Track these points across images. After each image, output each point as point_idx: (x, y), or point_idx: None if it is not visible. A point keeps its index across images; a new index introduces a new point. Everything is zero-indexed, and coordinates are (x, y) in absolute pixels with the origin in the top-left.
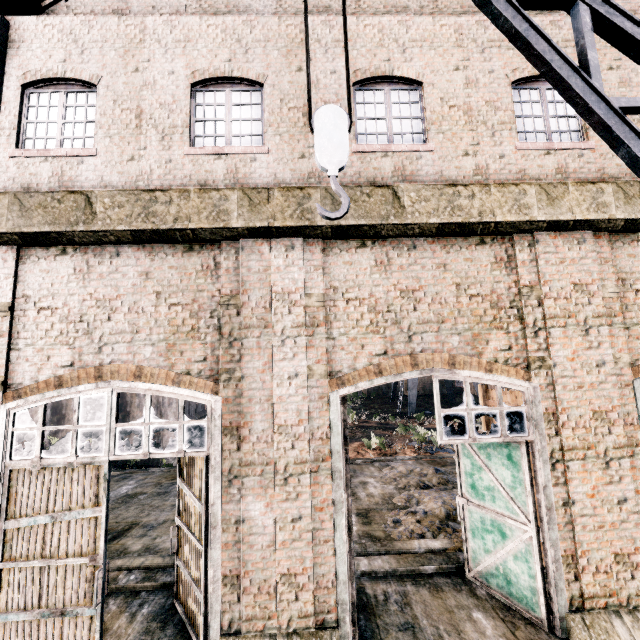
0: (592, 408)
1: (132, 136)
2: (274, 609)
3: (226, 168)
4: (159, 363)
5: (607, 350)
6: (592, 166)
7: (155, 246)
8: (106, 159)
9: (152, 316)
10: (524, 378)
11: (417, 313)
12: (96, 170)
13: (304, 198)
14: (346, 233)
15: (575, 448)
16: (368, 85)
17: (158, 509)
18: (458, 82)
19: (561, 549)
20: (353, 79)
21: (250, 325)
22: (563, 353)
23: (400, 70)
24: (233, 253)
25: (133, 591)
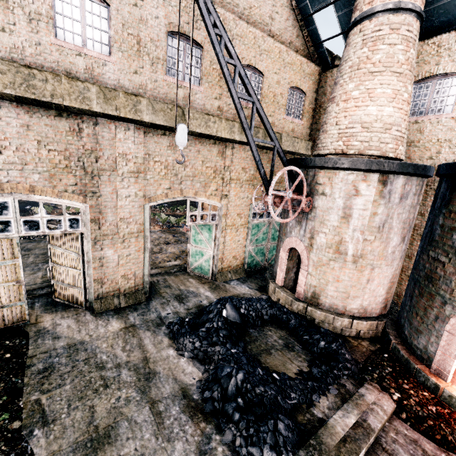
0: (237, 213)
1: None
2: (118, 287)
3: (85, 65)
4: (45, 184)
5: (246, 193)
6: (259, 119)
7: (32, 107)
8: None
9: (36, 155)
10: (219, 202)
11: (185, 172)
12: None
13: (137, 102)
14: (158, 127)
15: (230, 226)
16: (175, 35)
17: None
18: None
19: (219, 256)
20: (168, 29)
21: (104, 169)
22: (233, 193)
23: (193, 34)
24: (92, 125)
25: None
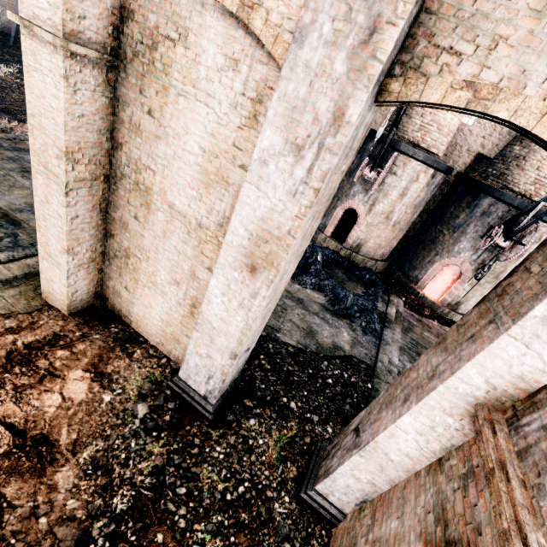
0: None
1: None
2: None
3: None
4: None
5: None
6: None
7: None
8: None
9: None
10: None
11: None
12: None
13: None
14: None
15: None
16: None
17: None
18: None
19: None
20: None
21: None
22: None
23: None
24: None
25: None
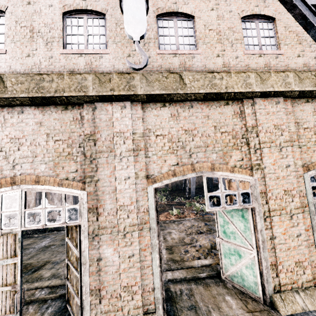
0: (284, 189)
1: (28, 42)
2: (120, 306)
3: (85, 62)
4: (49, 174)
5: (291, 159)
6: (282, 63)
7: (45, 107)
8: (12, 56)
9: (44, 147)
10: (250, 175)
11: (194, 142)
12: (6, 62)
13: (130, 79)
14: (154, 99)
15: (275, 210)
16: (165, 17)
17: (61, 253)
18: (213, 16)
19: (269, 261)
20: (156, 13)
21: (102, 151)
22: (269, 161)
23: (182, 9)
24: (91, 110)
25: (43, 300)
